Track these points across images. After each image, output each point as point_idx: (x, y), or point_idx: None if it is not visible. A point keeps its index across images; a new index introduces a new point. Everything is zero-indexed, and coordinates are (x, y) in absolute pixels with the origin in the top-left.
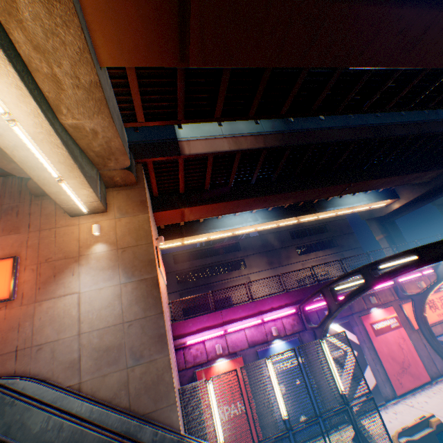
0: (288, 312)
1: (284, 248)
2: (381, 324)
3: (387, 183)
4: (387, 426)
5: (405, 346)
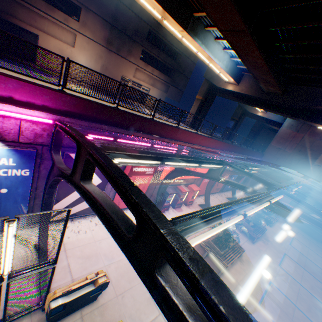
0: (38, 120)
1: (133, 41)
2: (141, 169)
3: (256, 67)
4: (79, 238)
5: (143, 186)
